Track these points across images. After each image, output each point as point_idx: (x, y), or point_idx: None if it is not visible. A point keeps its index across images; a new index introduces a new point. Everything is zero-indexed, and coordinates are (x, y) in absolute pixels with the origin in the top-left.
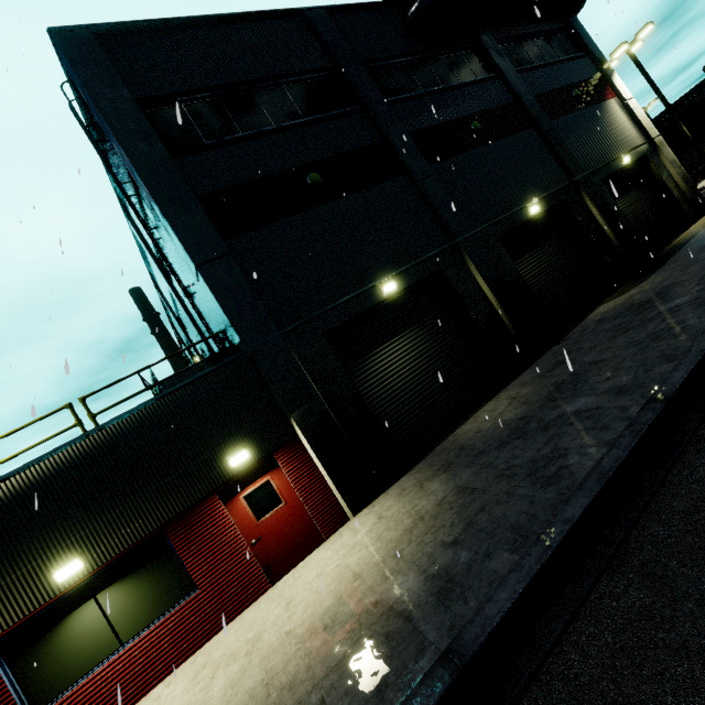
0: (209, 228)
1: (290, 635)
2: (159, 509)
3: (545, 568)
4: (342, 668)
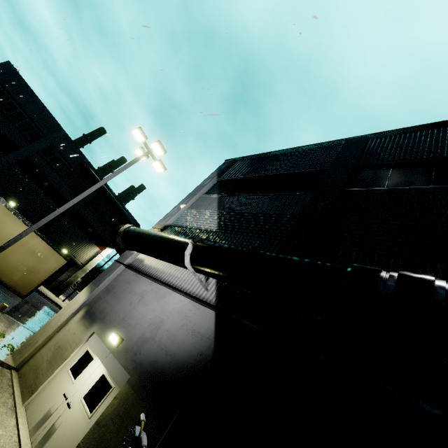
0: None
1: None
2: None
3: None
4: None
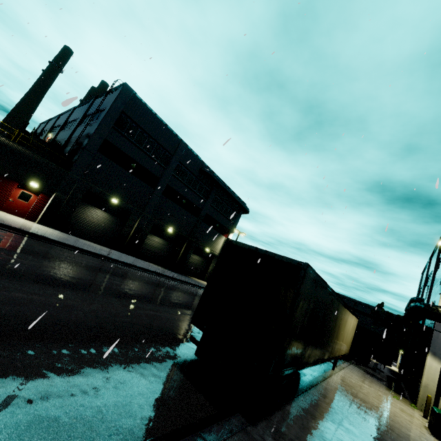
0: (98, 146)
1: (4, 216)
2: (5, 171)
3: (60, 243)
4: (15, 224)
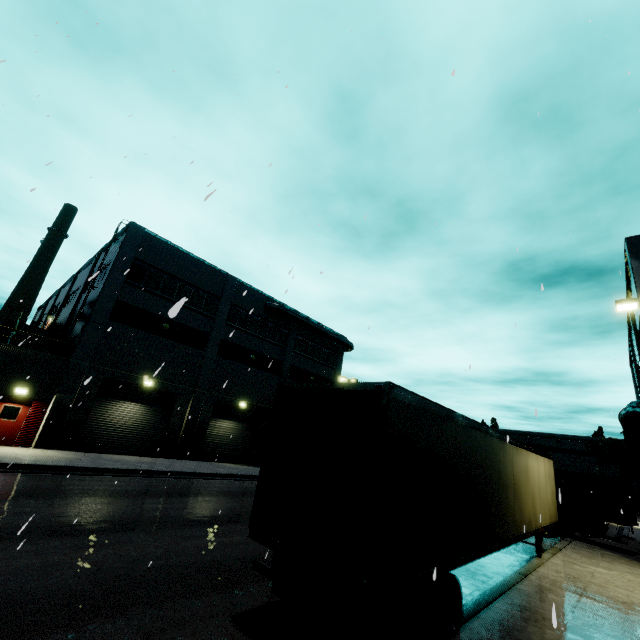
0: (108, 313)
1: None
2: None
3: (66, 468)
4: None
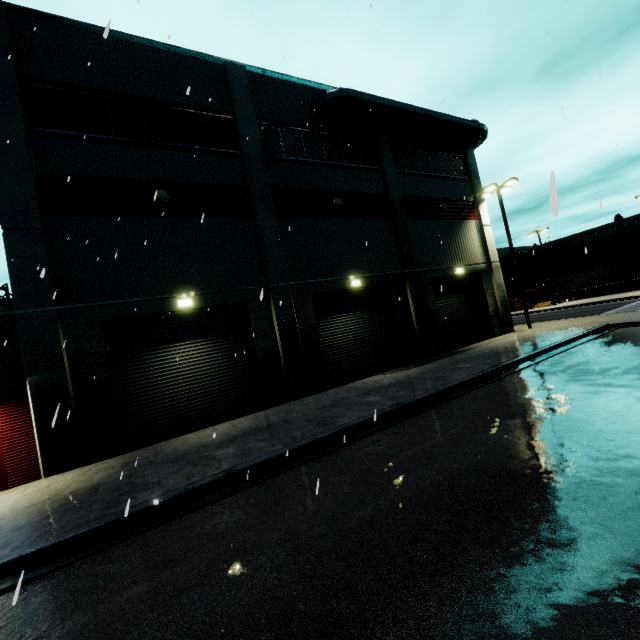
0: (33, 203)
1: None
2: None
3: None
4: None
